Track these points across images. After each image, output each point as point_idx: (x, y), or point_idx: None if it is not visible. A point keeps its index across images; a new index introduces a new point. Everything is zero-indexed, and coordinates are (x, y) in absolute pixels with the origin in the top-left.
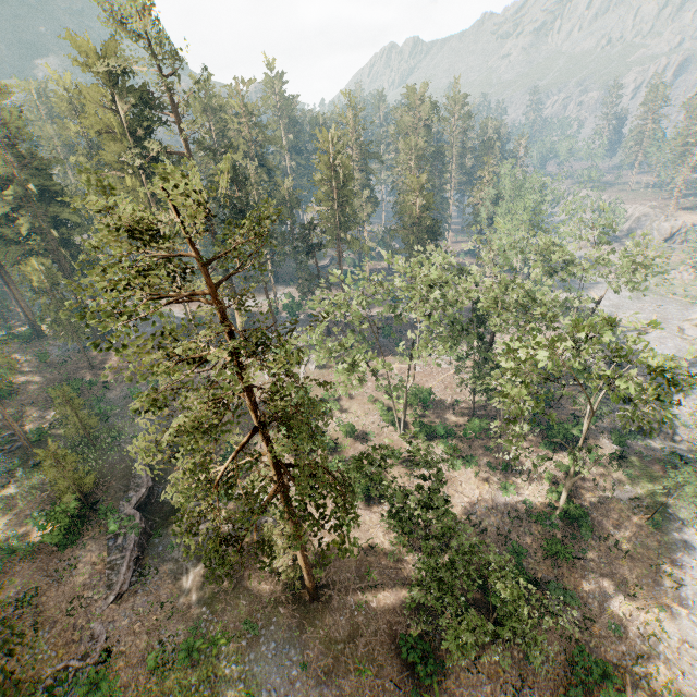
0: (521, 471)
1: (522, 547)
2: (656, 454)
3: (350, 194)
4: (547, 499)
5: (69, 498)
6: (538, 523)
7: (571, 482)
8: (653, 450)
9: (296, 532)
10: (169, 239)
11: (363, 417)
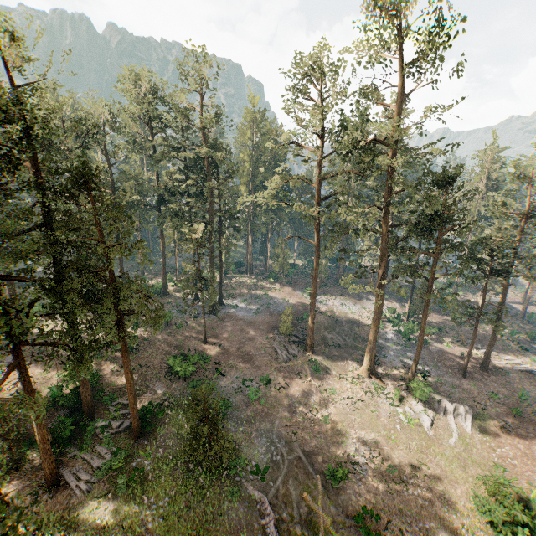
0: None
1: None
2: None
3: None
4: None
5: None
6: None
7: None
8: None
9: None
10: None
11: None
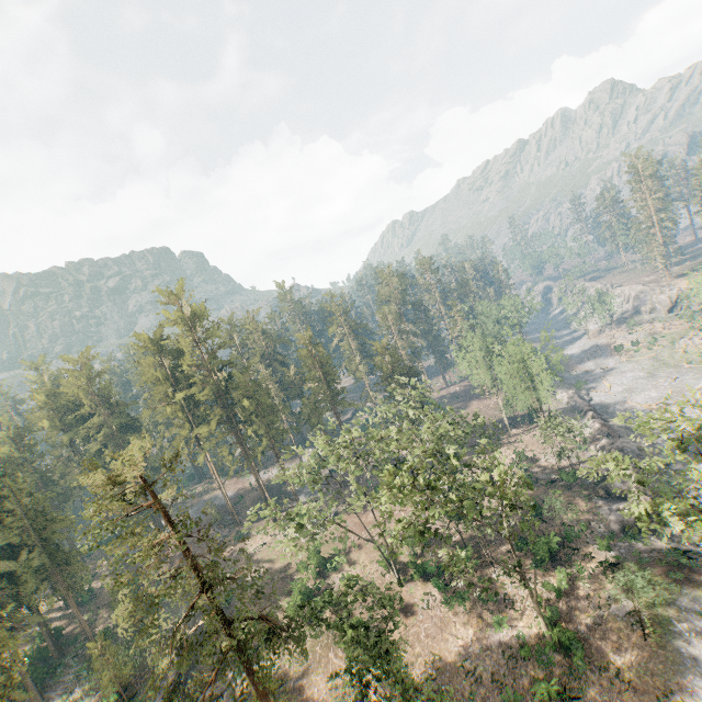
0: (513, 599)
1: (517, 692)
2: (659, 554)
3: (330, 369)
4: (541, 628)
5: (110, 690)
6: (534, 659)
7: (535, 602)
8: (657, 549)
9: (259, 688)
10: (118, 484)
11: (368, 567)
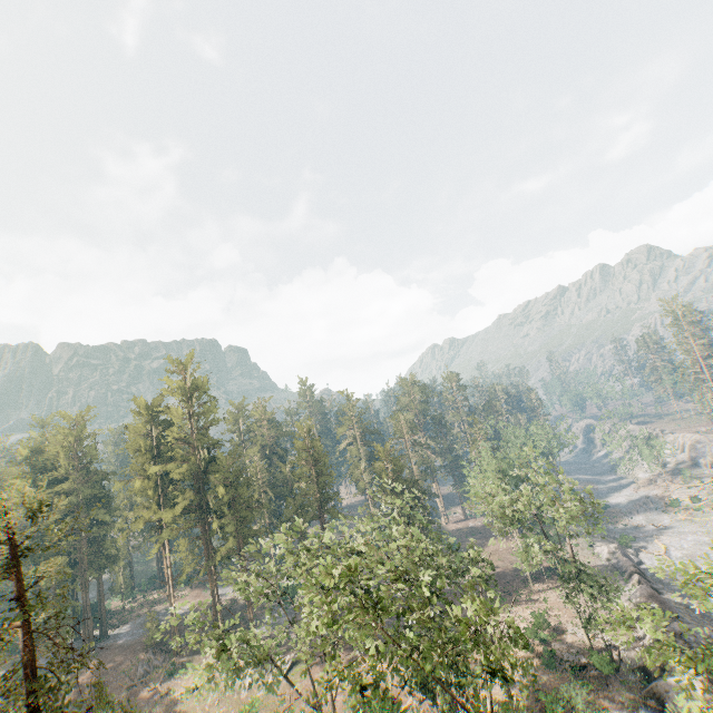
0: None
1: None
2: None
3: (323, 468)
4: None
5: None
6: None
7: None
8: None
9: None
10: None
11: None
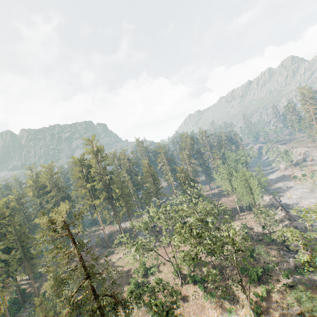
0: (238, 299)
1: None
2: (315, 283)
3: (156, 178)
4: (252, 316)
5: None
6: None
7: (249, 302)
8: (314, 280)
9: None
10: (53, 223)
11: (167, 274)
